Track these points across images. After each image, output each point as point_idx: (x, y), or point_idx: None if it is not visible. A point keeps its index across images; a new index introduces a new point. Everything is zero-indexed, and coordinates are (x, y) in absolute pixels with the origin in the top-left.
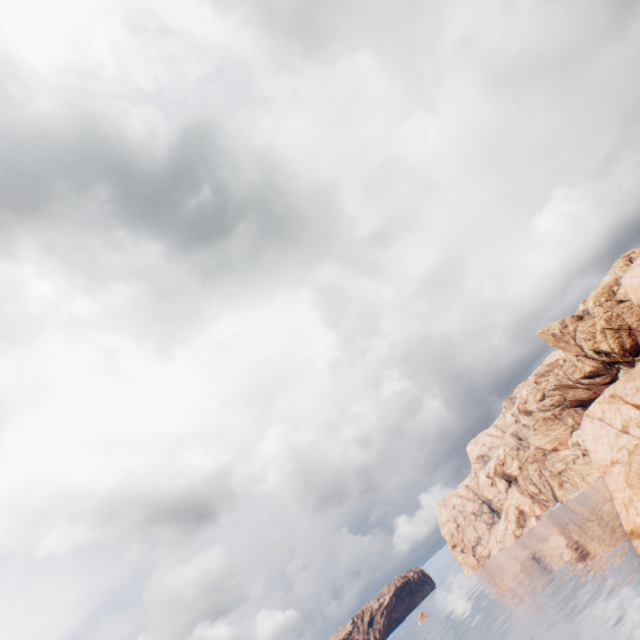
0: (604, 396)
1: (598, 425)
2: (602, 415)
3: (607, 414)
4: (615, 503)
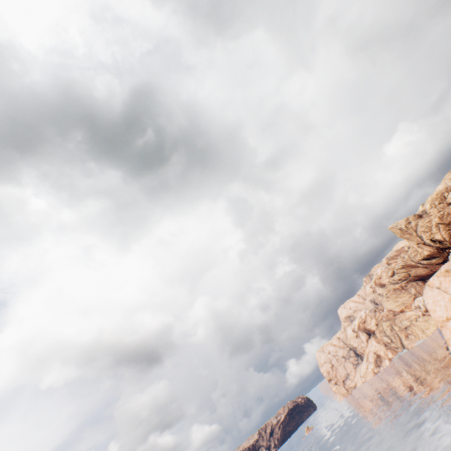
0: (441, 271)
1: (436, 292)
2: (439, 285)
3: (443, 284)
4: (450, 348)
